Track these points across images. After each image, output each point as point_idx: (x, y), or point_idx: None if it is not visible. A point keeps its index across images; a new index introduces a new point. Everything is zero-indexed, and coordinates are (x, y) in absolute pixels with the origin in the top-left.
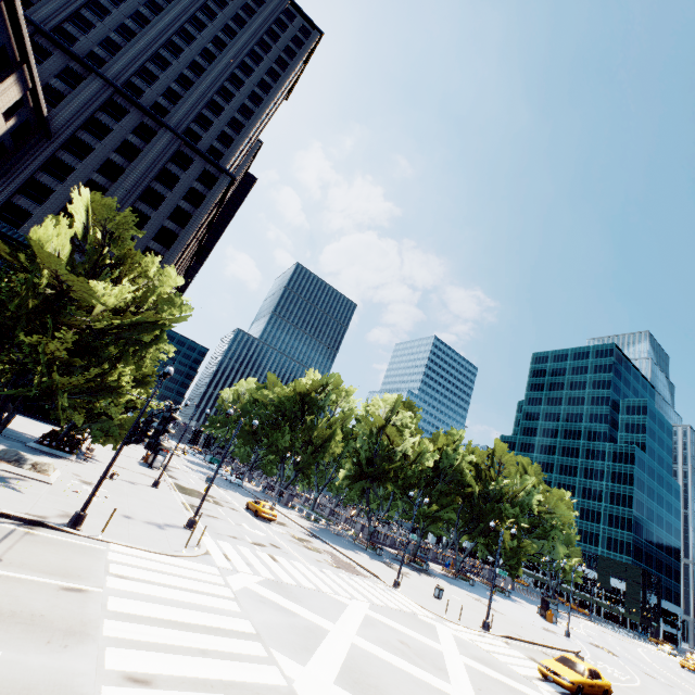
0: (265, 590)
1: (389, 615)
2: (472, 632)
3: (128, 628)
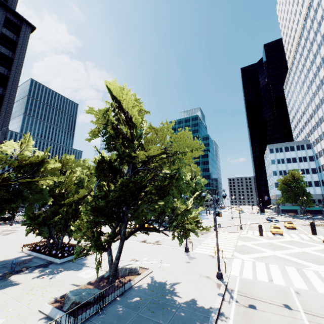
0: (248, 255)
1: (246, 240)
2: (246, 232)
3: (320, 289)
